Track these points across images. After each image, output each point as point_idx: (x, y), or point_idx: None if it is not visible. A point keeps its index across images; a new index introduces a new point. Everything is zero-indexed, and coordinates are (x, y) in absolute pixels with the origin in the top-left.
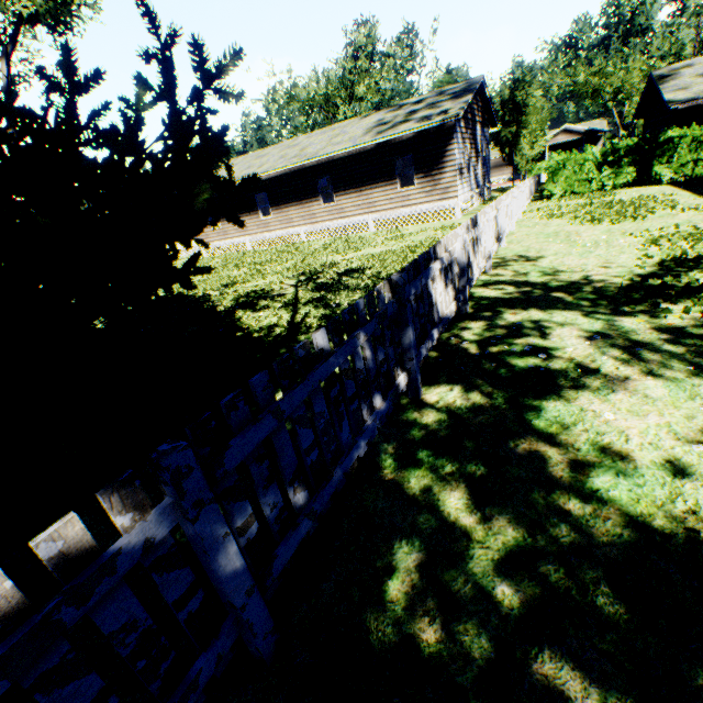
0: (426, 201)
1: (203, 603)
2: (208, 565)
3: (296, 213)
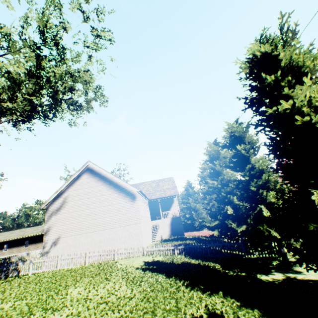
0: None
1: None
2: None
3: (16, 249)
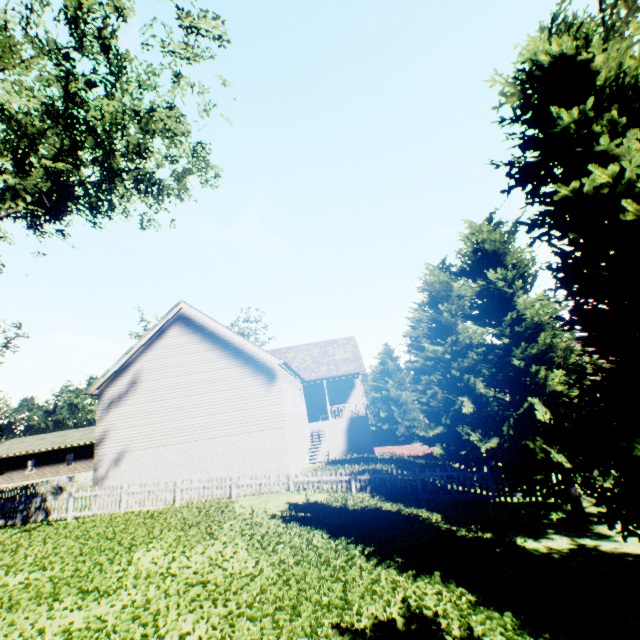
0: None
1: None
2: None
3: (50, 469)
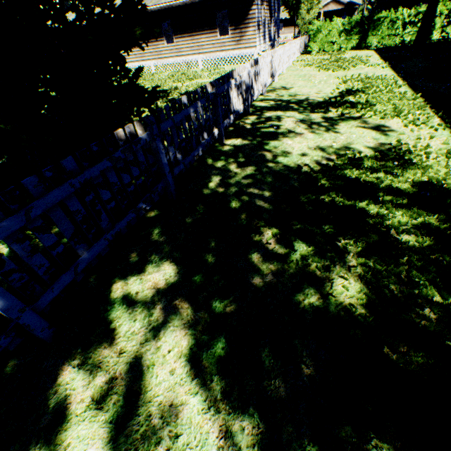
0: (236, 48)
1: (157, 170)
2: (158, 158)
3: (146, 49)
